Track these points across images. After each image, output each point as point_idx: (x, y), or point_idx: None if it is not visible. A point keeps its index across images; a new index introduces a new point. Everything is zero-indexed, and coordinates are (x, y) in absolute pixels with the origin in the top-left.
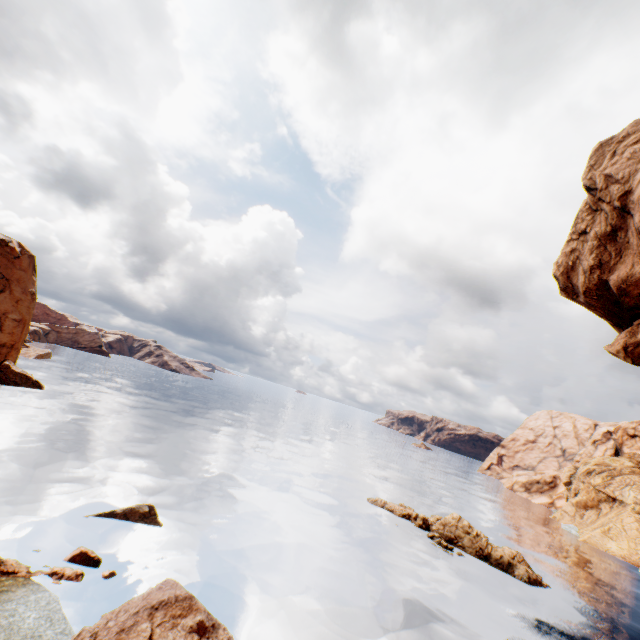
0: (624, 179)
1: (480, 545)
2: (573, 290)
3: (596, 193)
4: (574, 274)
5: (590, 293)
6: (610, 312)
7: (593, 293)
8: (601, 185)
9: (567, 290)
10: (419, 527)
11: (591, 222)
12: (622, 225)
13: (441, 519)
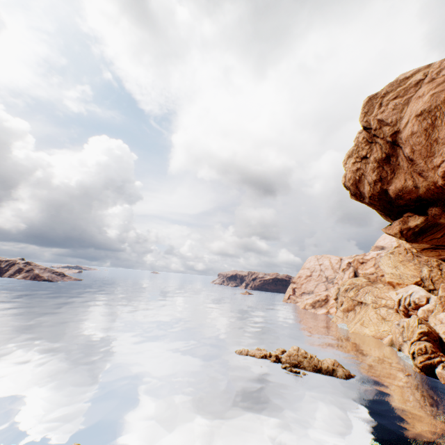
0: (393, 123)
1: (314, 363)
2: (360, 195)
3: (371, 131)
4: (361, 185)
5: (374, 197)
6: (385, 208)
7: (376, 197)
8: (376, 126)
9: (356, 195)
10: (274, 362)
11: (370, 150)
12: (393, 153)
13: (287, 352)
